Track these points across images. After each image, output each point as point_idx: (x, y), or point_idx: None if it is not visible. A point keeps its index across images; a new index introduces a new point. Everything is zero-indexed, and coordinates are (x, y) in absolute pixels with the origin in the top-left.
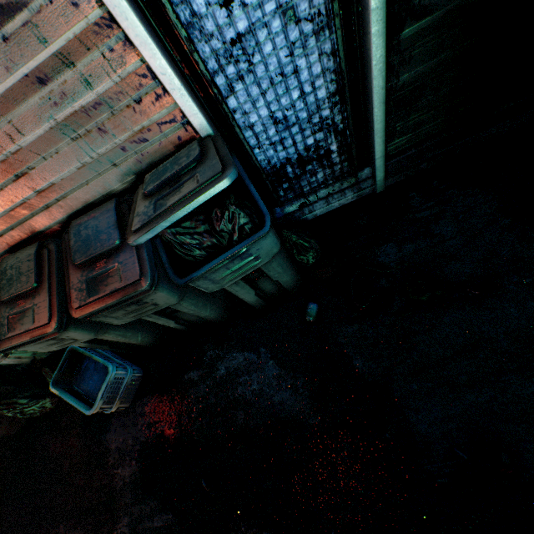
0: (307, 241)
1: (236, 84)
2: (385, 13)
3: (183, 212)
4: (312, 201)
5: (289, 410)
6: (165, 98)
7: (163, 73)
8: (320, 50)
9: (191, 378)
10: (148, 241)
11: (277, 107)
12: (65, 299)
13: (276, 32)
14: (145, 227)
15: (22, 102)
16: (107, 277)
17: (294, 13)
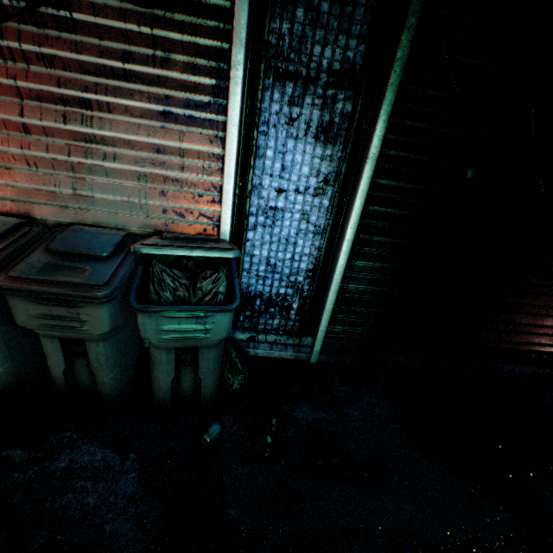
0: (242, 364)
1: (259, 227)
2: (351, 245)
3: (190, 252)
4: (260, 339)
5: (116, 552)
6: (217, 204)
7: (228, 193)
8: (313, 242)
9: (11, 457)
10: (131, 269)
11: (274, 255)
12: (3, 267)
13: (295, 219)
14: (155, 246)
15: (136, 150)
16: (71, 270)
17: (308, 218)
